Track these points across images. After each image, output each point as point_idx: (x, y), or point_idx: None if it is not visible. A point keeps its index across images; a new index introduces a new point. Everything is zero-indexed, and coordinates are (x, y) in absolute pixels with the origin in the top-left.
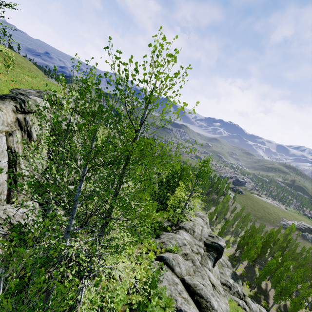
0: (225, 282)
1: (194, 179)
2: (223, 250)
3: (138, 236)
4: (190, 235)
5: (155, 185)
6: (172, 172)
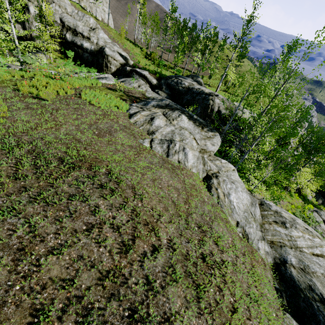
0: None
1: None
2: None
3: (303, 199)
4: None
5: None
6: None
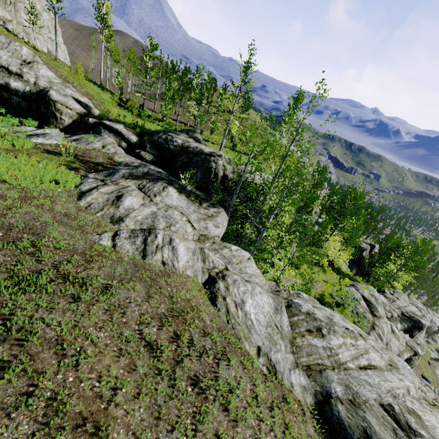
0: (411, 346)
1: (409, 255)
2: (423, 327)
3: (337, 273)
4: (388, 301)
5: (365, 254)
6: (388, 245)
